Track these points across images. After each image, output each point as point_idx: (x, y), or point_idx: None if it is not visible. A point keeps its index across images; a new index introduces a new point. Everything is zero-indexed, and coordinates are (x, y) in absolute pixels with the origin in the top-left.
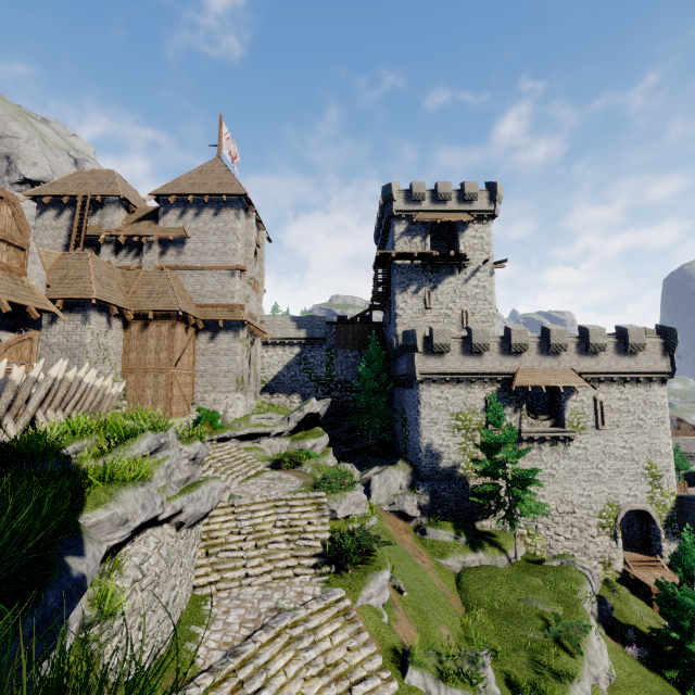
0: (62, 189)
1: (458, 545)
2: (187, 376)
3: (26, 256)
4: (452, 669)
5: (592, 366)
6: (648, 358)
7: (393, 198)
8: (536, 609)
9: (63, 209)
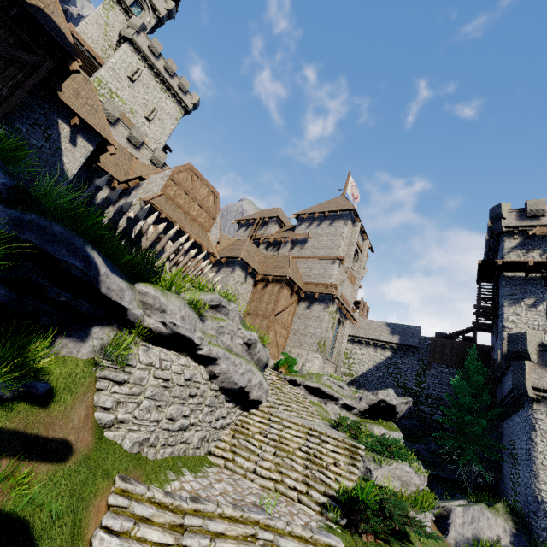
0: (251, 217)
1: None
2: (283, 329)
3: (213, 223)
4: None
5: None
6: None
7: (502, 215)
8: None
9: (249, 226)
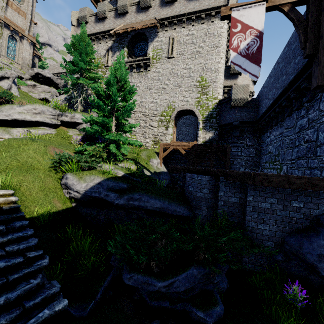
0: None
1: None
2: None
3: None
4: None
5: (168, 13)
6: None
7: None
8: None
9: None
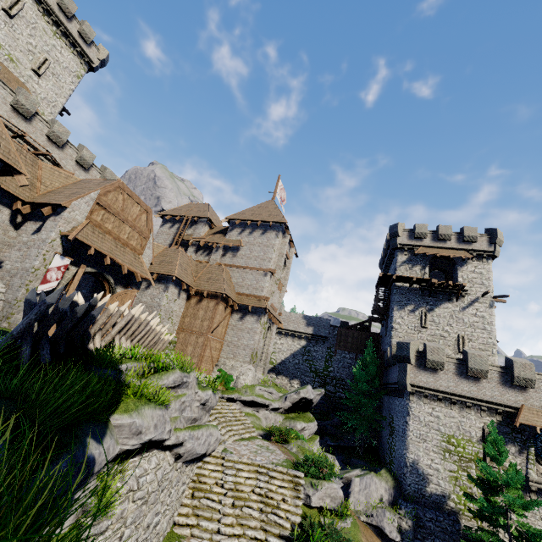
0: (178, 212)
1: None
2: (218, 342)
3: (146, 244)
4: None
5: None
6: None
7: (398, 234)
8: None
9: (175, 223)
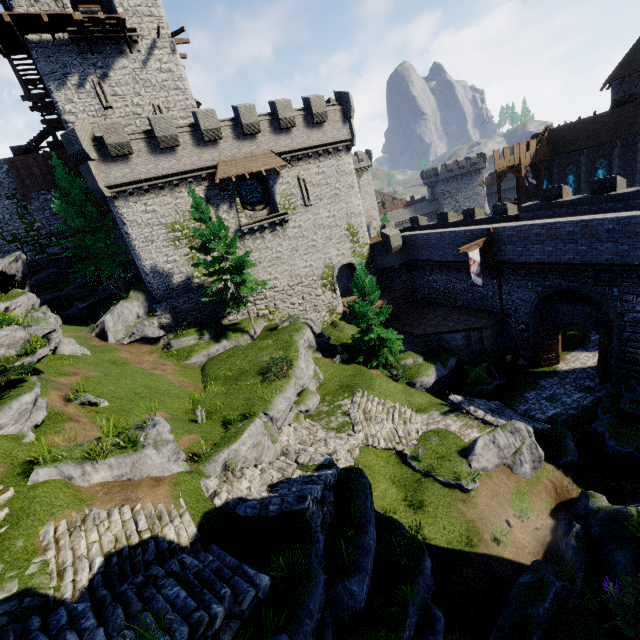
0: None
1: (203, 343)
2: None
3: None
4: (113, 444)
5: (288, 144)
6: (333, 128)
7: None
8: (262, 362)
9: None
